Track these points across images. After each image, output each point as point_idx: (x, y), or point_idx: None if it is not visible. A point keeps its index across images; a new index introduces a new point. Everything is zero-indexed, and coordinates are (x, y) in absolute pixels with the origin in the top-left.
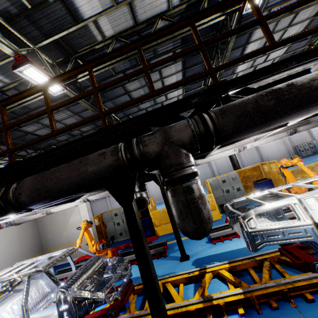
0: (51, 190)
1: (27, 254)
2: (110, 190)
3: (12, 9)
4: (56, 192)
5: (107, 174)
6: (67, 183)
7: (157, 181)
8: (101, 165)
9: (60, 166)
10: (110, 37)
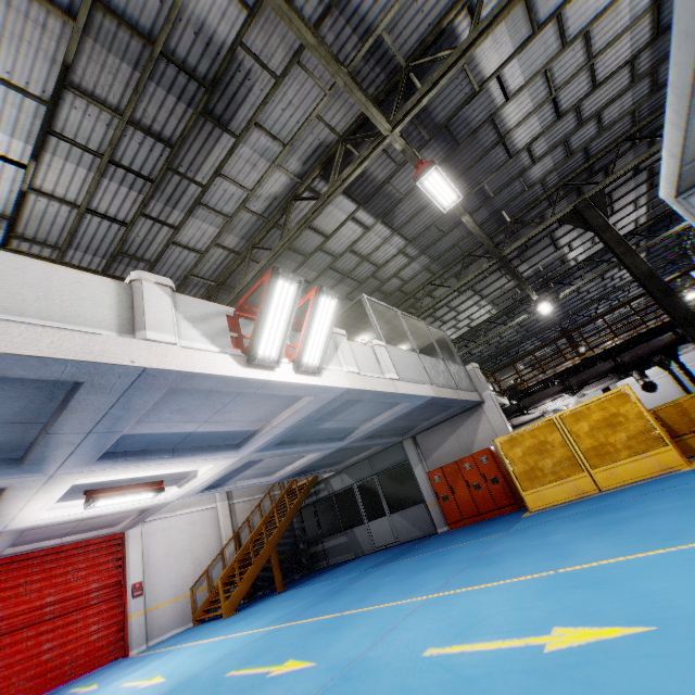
0: (640, 355)
1: None
2: (662, 354)
3: (531, 274)
4: (642, 356)
5: (667, 345)
6: (648, 351)
7: (661, 365)
8: (663, 342)
9: (638, 347)
10: (581, 261)
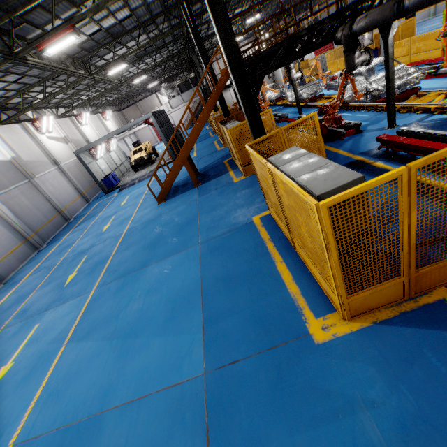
0: None
1: (269, 82)
2: None
3: None
4: None
5: None
6: None
7: None
8: None
9: None
10: None
